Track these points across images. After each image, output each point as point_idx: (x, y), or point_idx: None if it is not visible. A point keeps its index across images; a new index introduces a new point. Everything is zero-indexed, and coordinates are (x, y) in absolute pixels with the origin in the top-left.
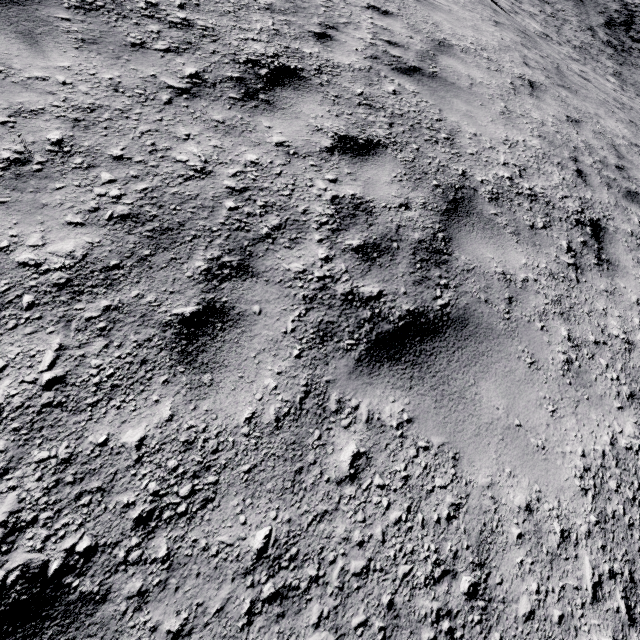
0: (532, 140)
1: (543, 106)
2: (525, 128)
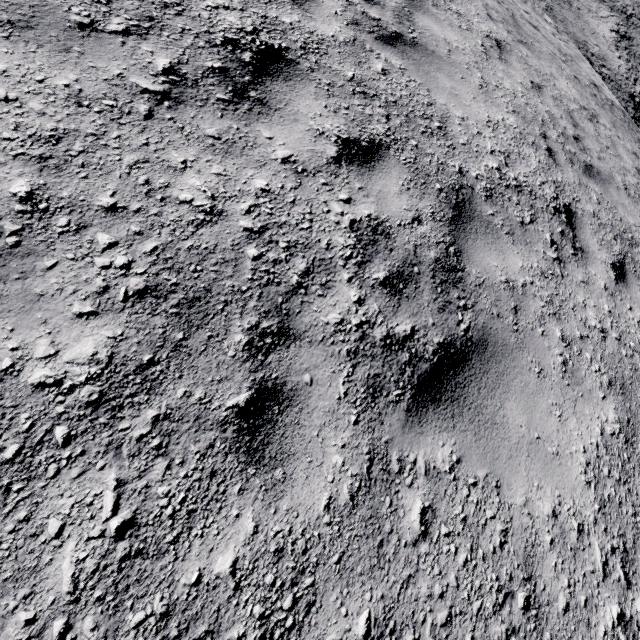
0: (509, 118)
1: (512, 72)
2: (501, 103)
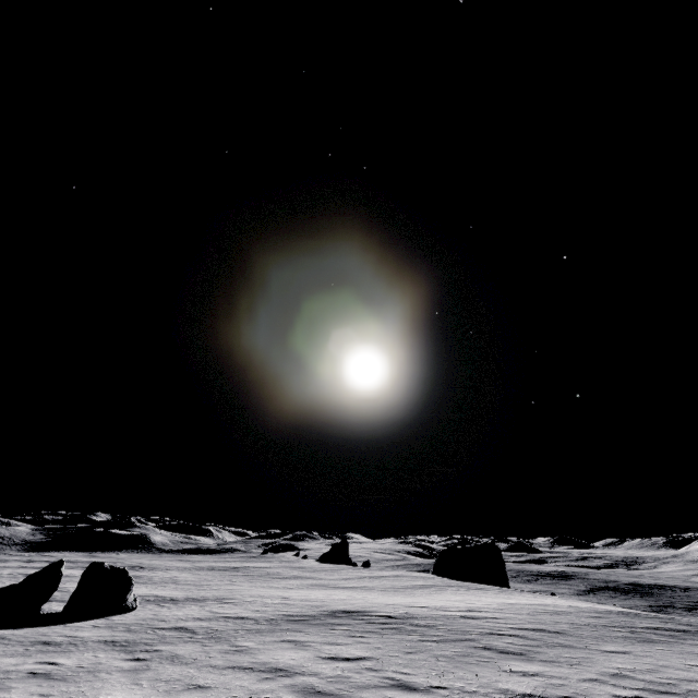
0: None
1: None
2: None
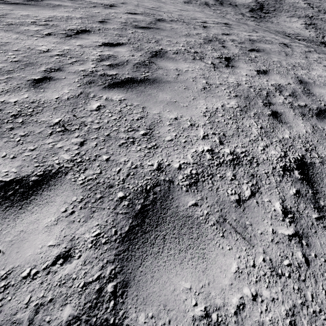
0: None
1: None
2: None
